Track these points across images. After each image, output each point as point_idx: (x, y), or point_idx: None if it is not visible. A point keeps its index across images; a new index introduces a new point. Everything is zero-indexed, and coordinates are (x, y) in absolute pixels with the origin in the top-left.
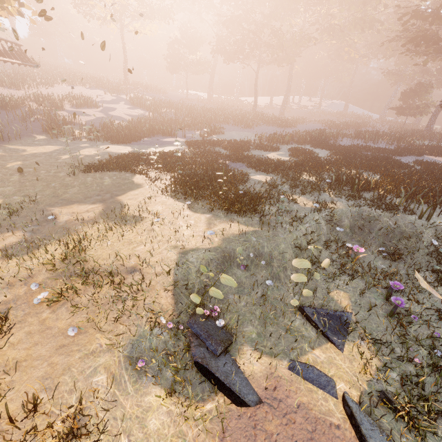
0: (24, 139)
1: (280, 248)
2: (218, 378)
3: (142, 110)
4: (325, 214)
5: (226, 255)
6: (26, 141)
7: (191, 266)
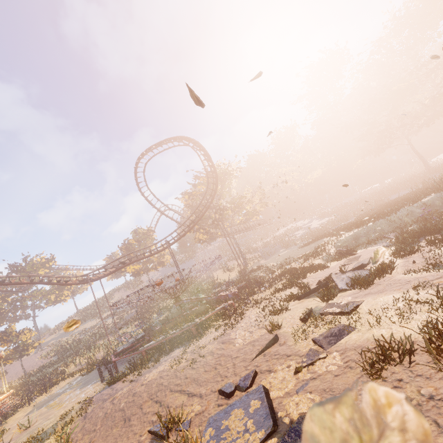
0: (276, 253)
1: (378, 225)
2: (344, 252)
3: (327, 218)
4: (417, 204)
5: (355, 236)
6: (277, 253)
7: (340, 242)
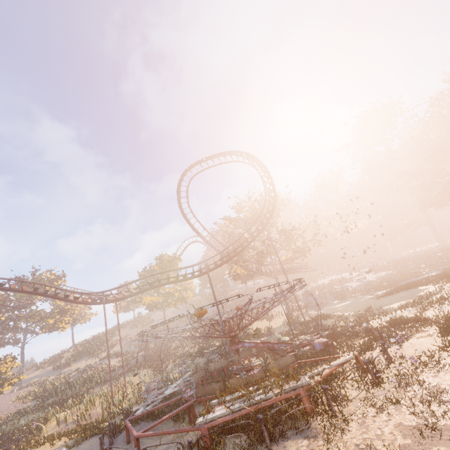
0: (328, 304)
1: None
2: None
3: (384, 271)
4: None
5: None
6: (330, 305)
7: None
